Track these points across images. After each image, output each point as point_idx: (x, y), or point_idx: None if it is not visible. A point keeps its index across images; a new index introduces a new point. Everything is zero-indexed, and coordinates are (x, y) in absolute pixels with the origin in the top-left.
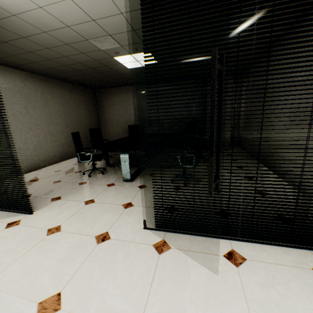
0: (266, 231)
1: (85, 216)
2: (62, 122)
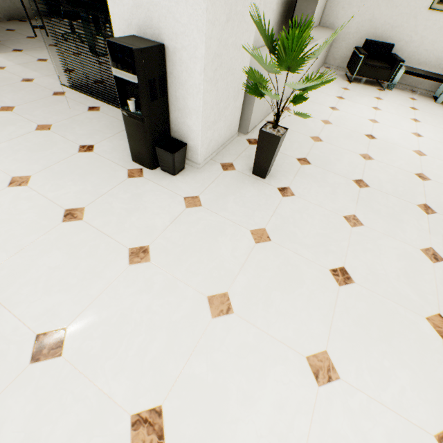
0: None
1: (28, 68)
2: None
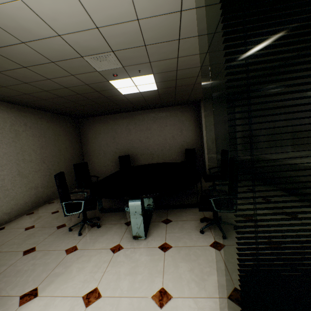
0: None
1: None
2: (37, 158)
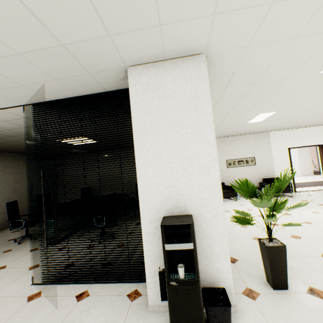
0: (115, 272)
1: None
2: (11, 190)
